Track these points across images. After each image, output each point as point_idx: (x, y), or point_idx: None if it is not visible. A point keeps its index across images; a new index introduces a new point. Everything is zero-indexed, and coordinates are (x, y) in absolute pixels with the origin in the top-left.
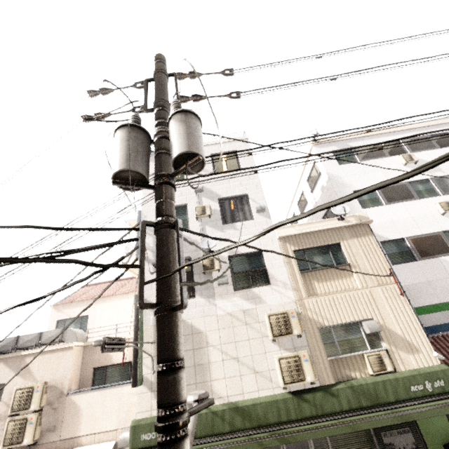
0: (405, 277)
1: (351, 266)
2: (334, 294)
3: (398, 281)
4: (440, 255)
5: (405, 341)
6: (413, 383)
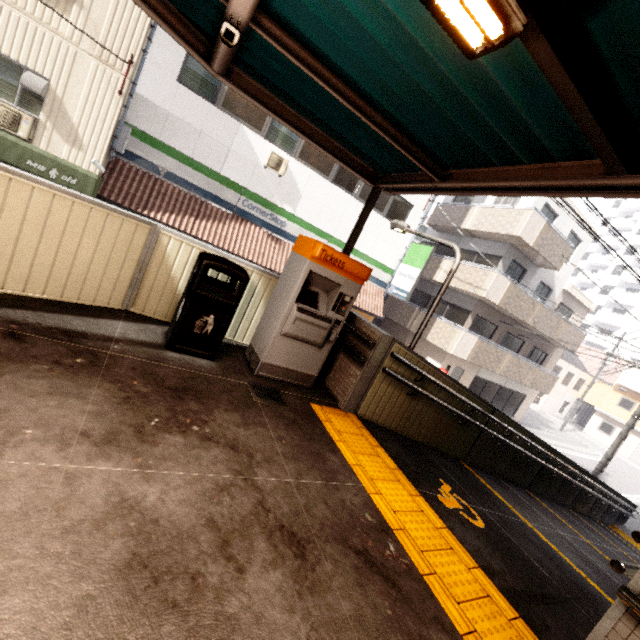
0: (178, 106)
1: (76, 1)
2: (9, 5)
3: (134, 80)
4: (245, 124)
5: (75, 132)
6: (37, 161)
